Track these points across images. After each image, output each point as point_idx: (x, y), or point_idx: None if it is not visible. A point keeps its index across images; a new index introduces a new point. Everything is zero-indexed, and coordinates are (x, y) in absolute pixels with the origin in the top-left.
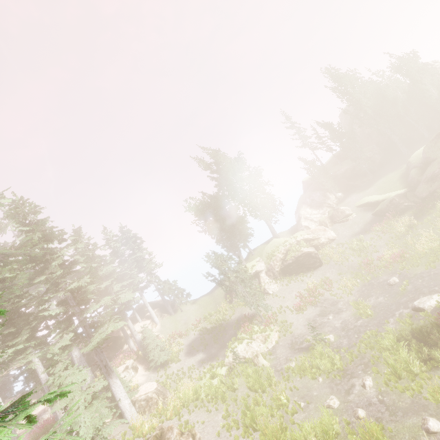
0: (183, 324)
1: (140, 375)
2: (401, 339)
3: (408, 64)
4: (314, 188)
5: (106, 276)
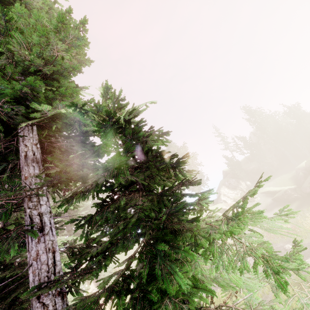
0: (126, 257)
1: (91, 288)
2: (295, 285)
3: (294, 111)
4: (231, 176)
5: (84, 208)
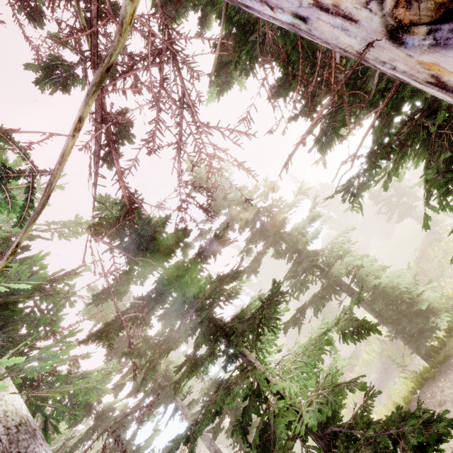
0: None
1: None
2: None
3: None
4: None
5: None
